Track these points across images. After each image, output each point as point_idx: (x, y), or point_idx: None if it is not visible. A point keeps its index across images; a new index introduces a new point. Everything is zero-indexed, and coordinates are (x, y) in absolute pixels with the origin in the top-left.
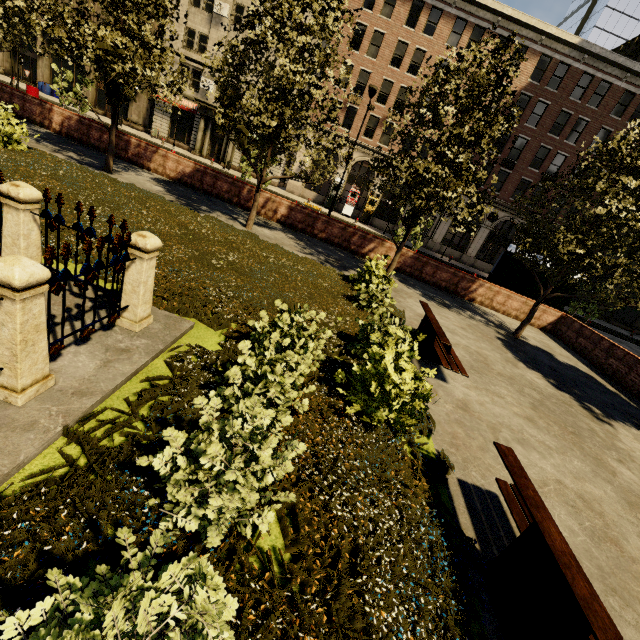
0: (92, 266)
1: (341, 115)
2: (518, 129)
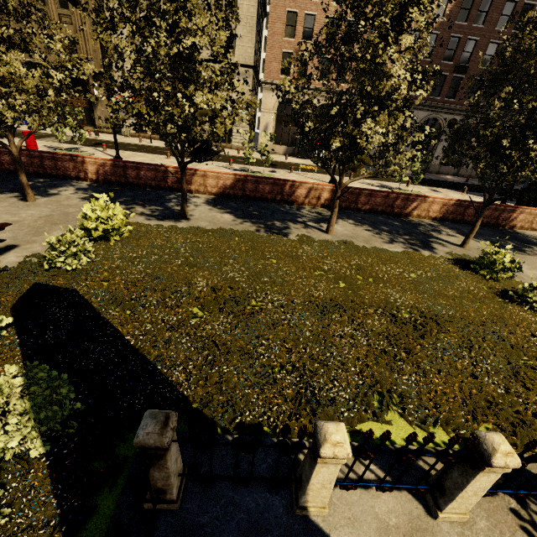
0: (406, 412)
1: (294, 66)
2: (466, 32)
